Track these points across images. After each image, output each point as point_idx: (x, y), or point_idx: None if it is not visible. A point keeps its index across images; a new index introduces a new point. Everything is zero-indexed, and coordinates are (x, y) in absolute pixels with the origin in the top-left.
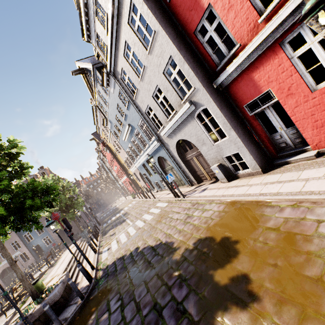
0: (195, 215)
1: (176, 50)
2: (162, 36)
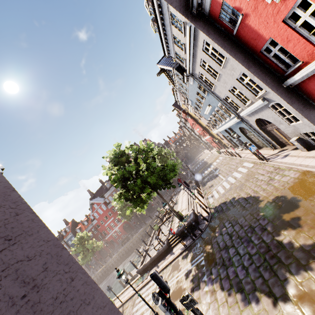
0: (275, 179)
1: (246, 69)
2: (232, 61)
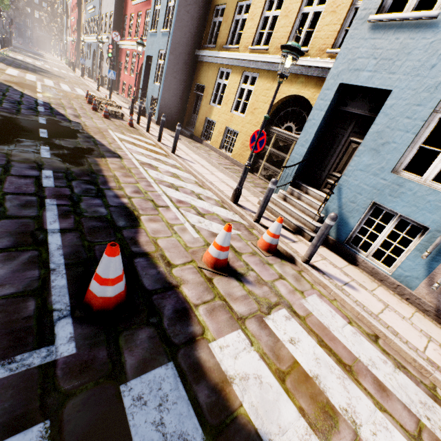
0: (72, 79)
1: (114, 13)
2: None
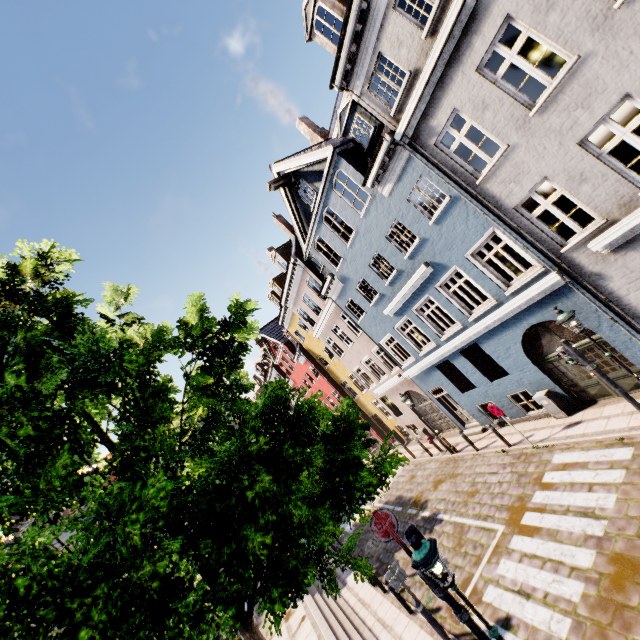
0: None
1: None
2: None
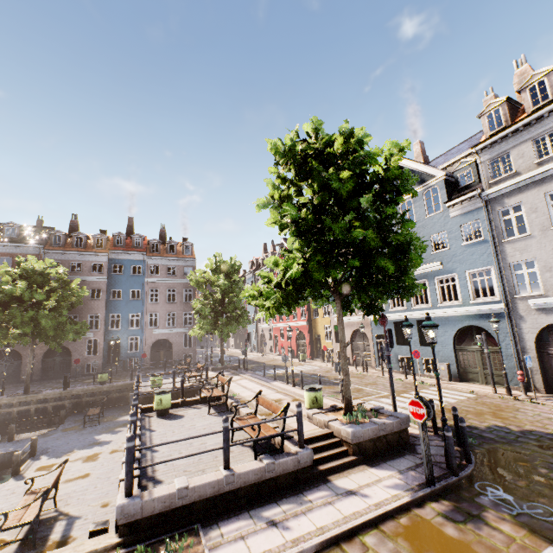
0: None
1: None
2: None
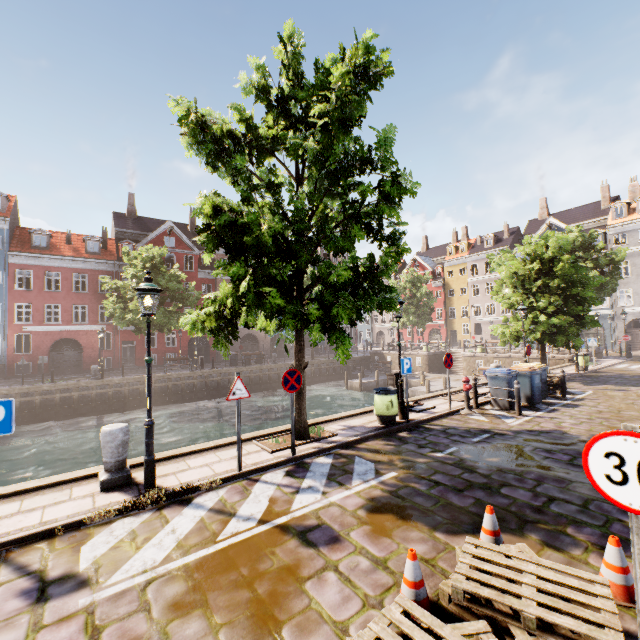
0: None
1: None
2: None
